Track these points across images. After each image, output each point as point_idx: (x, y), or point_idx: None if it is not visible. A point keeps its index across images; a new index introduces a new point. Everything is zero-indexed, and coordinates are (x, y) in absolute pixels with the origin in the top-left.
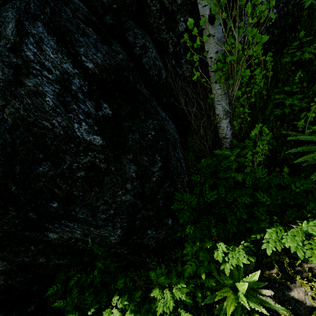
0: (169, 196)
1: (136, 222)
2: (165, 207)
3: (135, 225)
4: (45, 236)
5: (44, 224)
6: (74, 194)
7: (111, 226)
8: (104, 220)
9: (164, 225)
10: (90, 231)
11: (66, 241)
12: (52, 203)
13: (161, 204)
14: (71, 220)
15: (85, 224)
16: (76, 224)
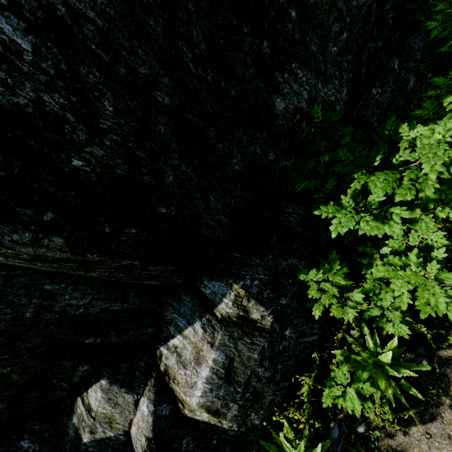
0: (400, 1)
1: (361, 72)
2: (396, 24)
3: (360, 79)
4: (273, 104)
5: (274, 74)
6: (305, 1)
7: (338, 80)
8: (333, 64)
9: (390, 74)
10: (316, 93)
11: (291, 119)
12: (291, 10)
13: (390, 21)
14: (301, 62)
15: (313, 73)
16: (305, 74)
